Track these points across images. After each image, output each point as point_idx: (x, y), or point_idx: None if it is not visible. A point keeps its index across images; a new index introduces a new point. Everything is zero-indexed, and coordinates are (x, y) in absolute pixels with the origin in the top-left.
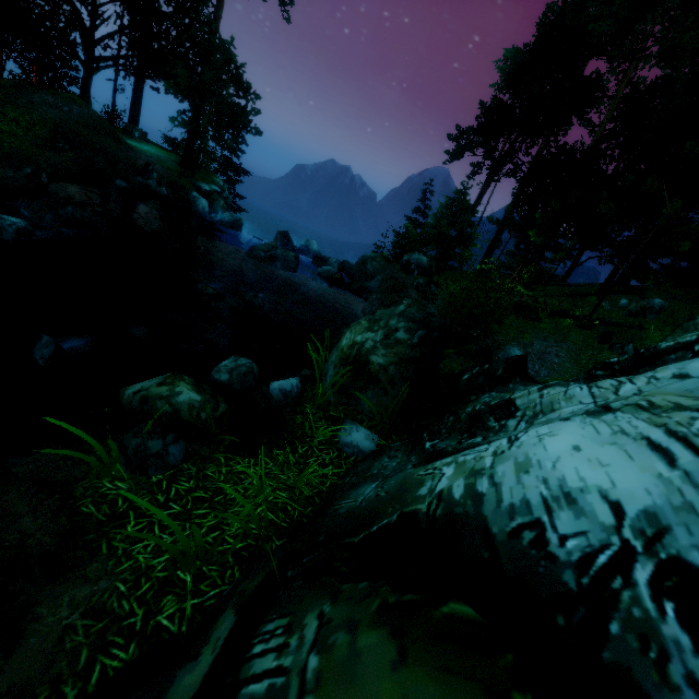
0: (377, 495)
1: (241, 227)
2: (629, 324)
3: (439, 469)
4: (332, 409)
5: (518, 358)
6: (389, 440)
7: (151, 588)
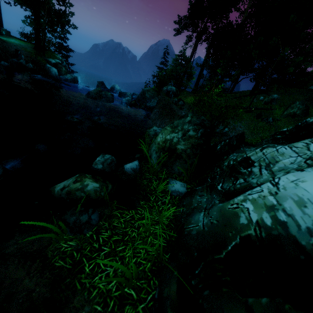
0: (211, 222)
1: (78, 81)
2: (266, 108)
3: (241, 204)
4: (159, 174)
5: (241, 135)
6: (191, 185)
7: (114, 304)
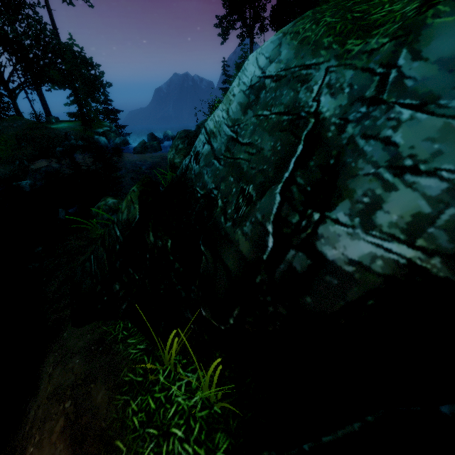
0: None
1: (128, 142)
2: None
3: None
4: None
5: None
6: None
7: None
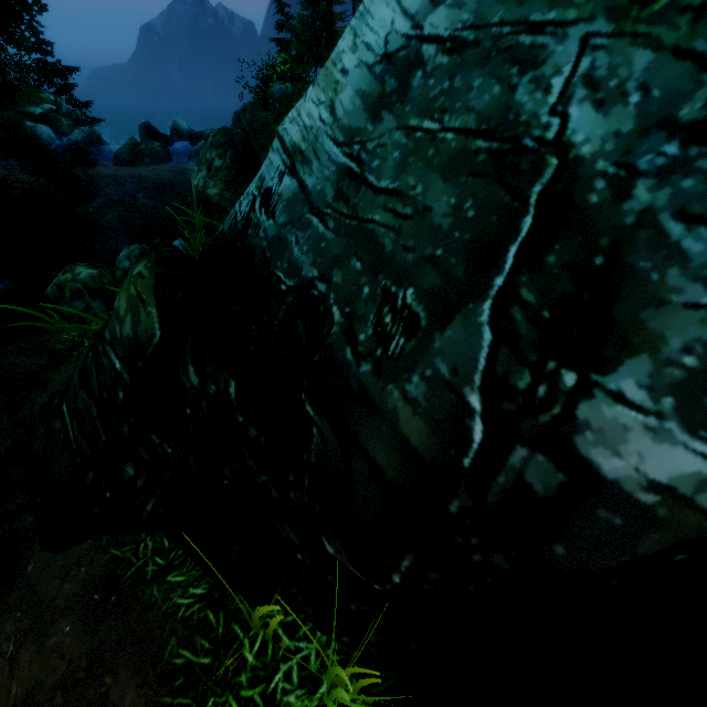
0: None
1: (101, 140)
2: None
3: None
4: None
5: None
6: None
7: None
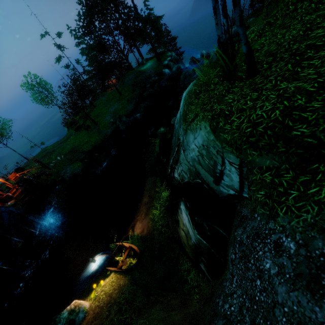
0: None
1: (180, 67)
2: None
3: None
4: None
5: None
6: None
7: None
